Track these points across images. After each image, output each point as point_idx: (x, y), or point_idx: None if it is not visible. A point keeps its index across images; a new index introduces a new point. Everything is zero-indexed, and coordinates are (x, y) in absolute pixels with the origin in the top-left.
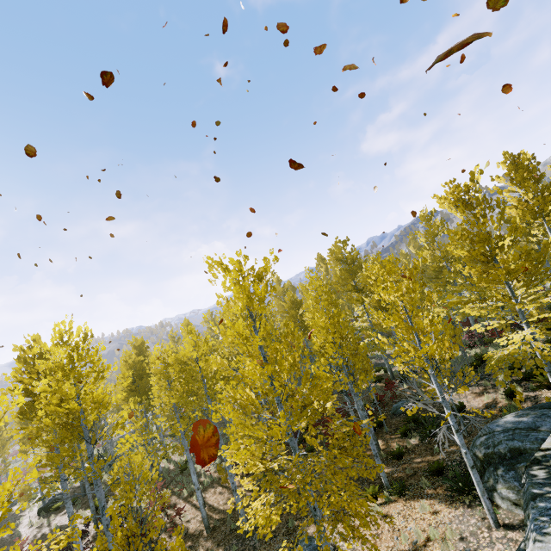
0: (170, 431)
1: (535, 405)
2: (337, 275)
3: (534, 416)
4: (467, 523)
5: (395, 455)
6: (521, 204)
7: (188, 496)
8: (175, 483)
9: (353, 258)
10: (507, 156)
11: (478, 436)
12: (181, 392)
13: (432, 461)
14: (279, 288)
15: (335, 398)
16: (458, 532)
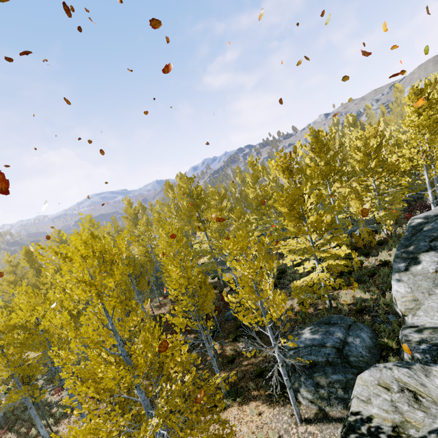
0: (14, 357)
1: (320, 320)
2: (184, 208)
3: (322, 333)
4: (282, 421)
5: (229, 361)
6: (317, 168)
7: (37, 434)
8: (21, 422)
9: (198, 193)
10: (311, 130)
11: (288, 349)
12: (16, 362)
13: (255, 364)
14: (130, 211)
15: (193, 371)
16: (277, 431)
